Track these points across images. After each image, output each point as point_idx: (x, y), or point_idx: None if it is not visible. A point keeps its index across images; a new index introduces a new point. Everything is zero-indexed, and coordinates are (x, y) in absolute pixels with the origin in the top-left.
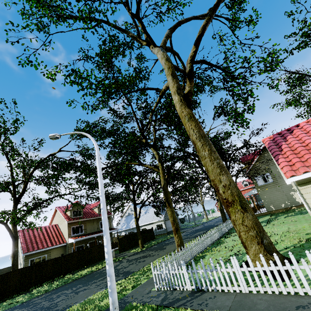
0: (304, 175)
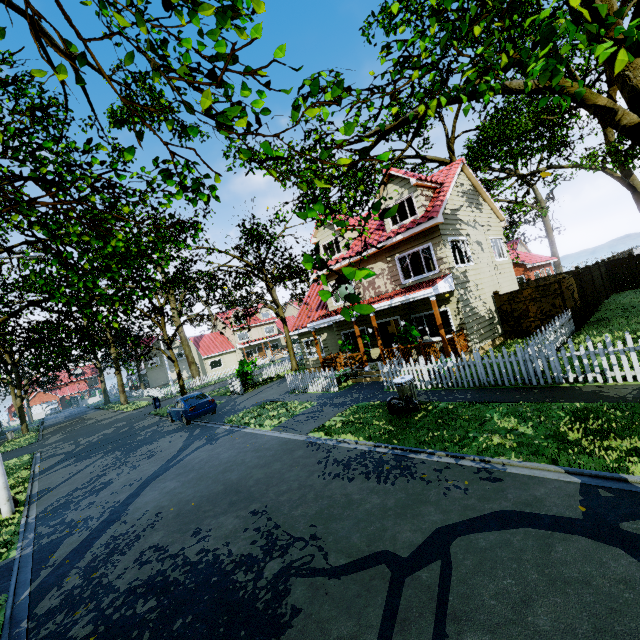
0: (208, 356)
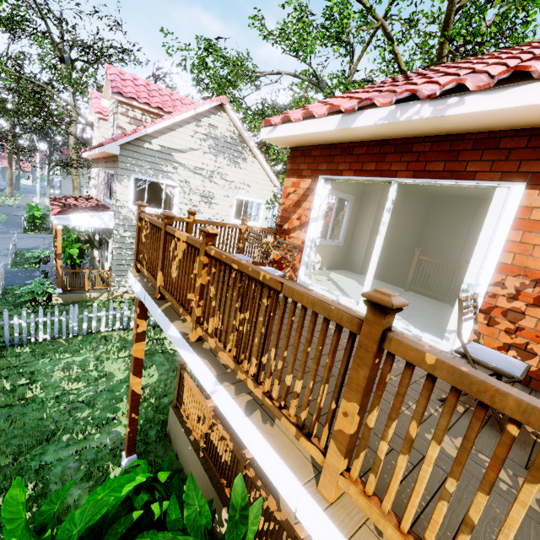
0: None
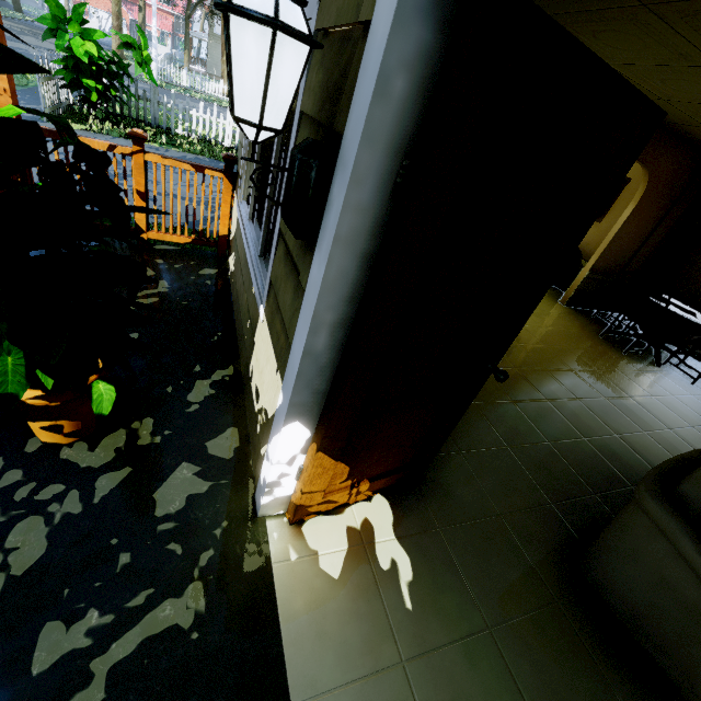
0: None
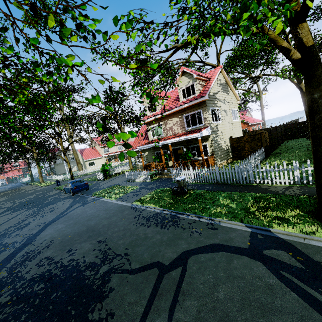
0: (87, 160)
